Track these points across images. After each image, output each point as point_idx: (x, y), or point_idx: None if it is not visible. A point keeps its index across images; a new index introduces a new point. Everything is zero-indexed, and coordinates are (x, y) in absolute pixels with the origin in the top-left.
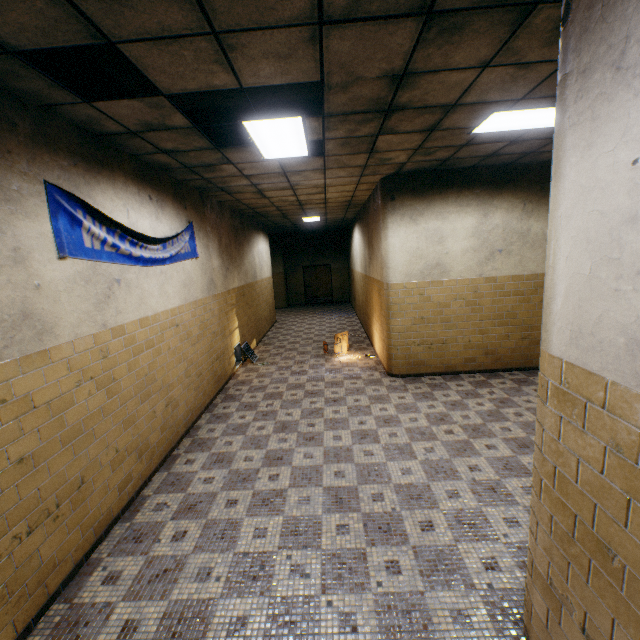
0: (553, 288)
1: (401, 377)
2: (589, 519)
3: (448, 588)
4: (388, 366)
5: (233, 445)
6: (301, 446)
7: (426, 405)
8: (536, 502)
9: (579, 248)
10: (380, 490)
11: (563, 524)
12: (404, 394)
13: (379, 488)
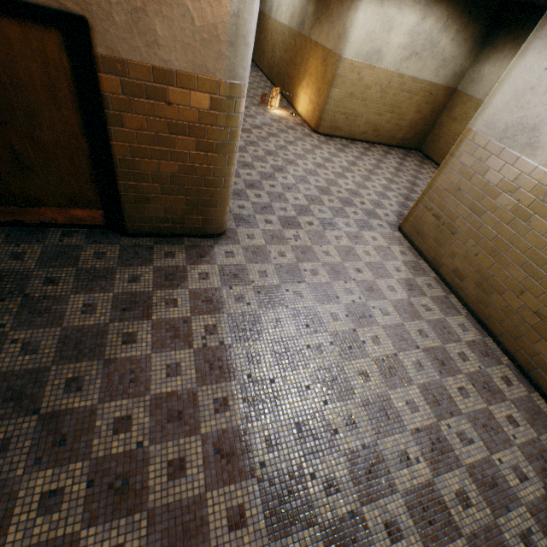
0: (490, 104)
1: (323, 136)
2: (456, 183)
3: (375, 219)
4: (317, 126)
5: (246, 159)
6: (288, 166)
7: (343, 156)
8: (432, 184)
9: (510, 92)
10: (339, 190)
11: (443, 187)
12: (329, 147)
13: (338, 189)
